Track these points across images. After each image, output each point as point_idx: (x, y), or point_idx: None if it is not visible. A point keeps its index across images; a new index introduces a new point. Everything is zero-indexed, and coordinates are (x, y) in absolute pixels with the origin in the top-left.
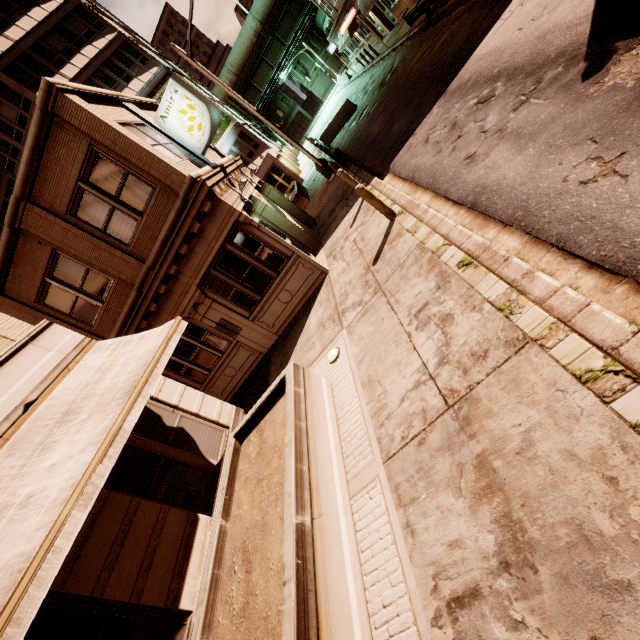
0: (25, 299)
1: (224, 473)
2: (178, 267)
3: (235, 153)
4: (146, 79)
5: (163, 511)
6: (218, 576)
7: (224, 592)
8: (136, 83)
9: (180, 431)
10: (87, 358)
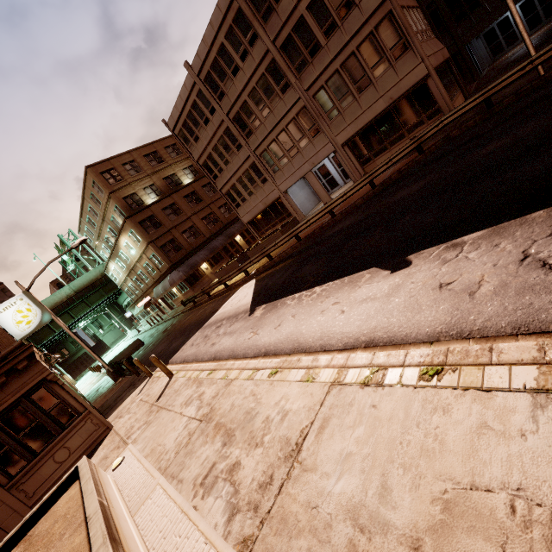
0: None
1: None
2: None
3: None
4: None
5: None
6: None
7: None
8: None
9: None
10: None
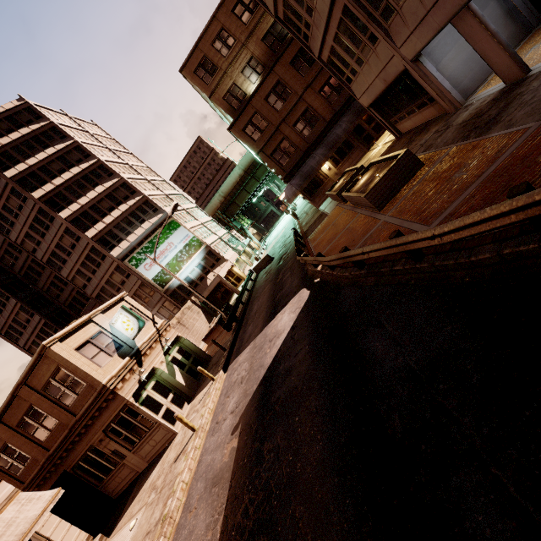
0: (11, 424)
1: None
2: (93, 421)
3: (202, 265)
4: (153, 221)
5: None
6: None
7: None
8: (147, 224)
9: None
10: (8, 509)
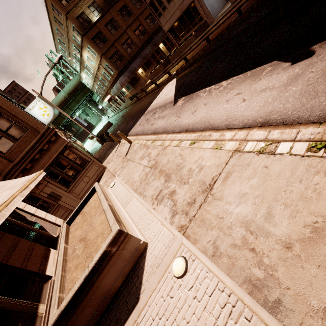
0: None
1: (62, 234)
2: (32, 165)
3: None
4: None
5: (32, 244)
6: (66, 259)
7: (71, 259)
8: None
9: (36, 223)
10: None
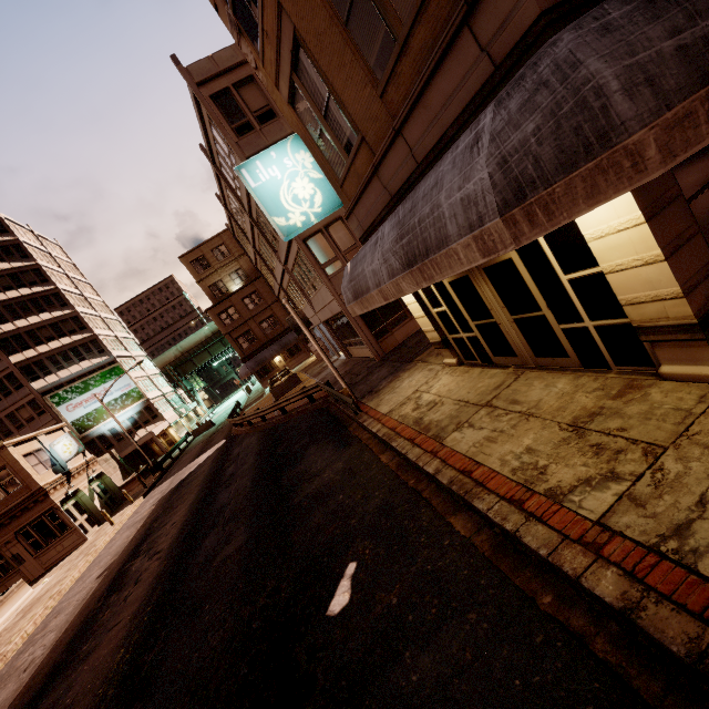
0: None
1: None
2: (11, 521)
3: (135, 418)
4: (96, 362)
5: None
6: None
7: None
8: (87, 363)
9: None
10: None
